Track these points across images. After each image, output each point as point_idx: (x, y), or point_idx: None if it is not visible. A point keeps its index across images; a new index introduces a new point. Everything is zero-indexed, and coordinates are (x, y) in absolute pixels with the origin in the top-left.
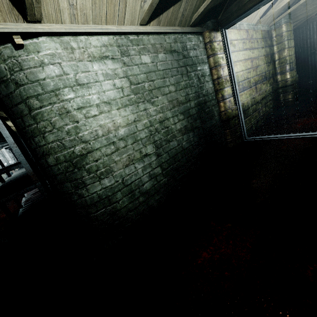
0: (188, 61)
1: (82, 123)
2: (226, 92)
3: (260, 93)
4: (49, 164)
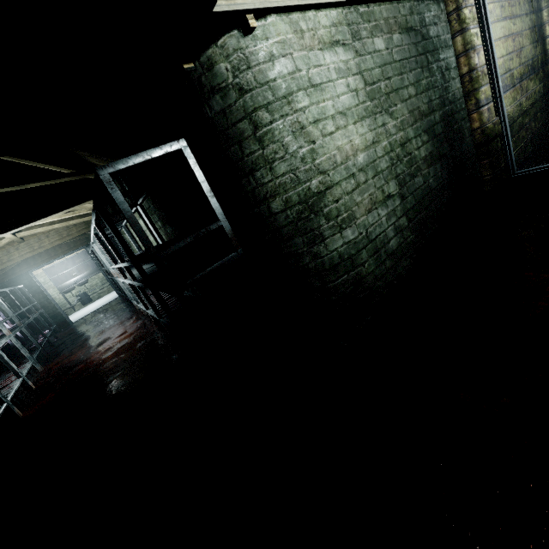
0: (428, 44)
1: (320, 144)
2: (483, 95)
3: (528, 97)
4: (272, 211)
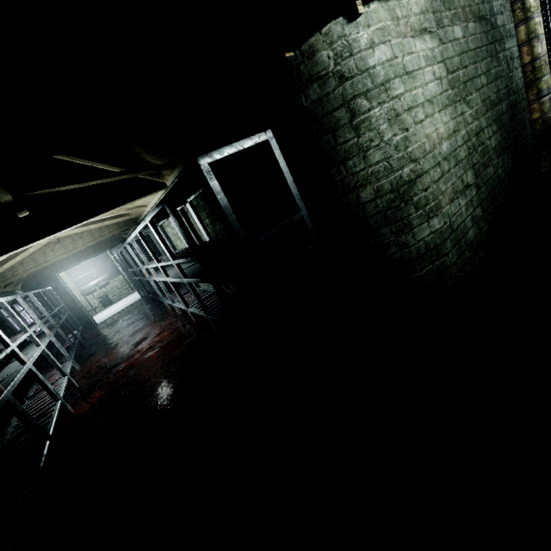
0: (496, 33)
1: (412, 132)
2: (545, 84)
3: None
4: (361, 200)
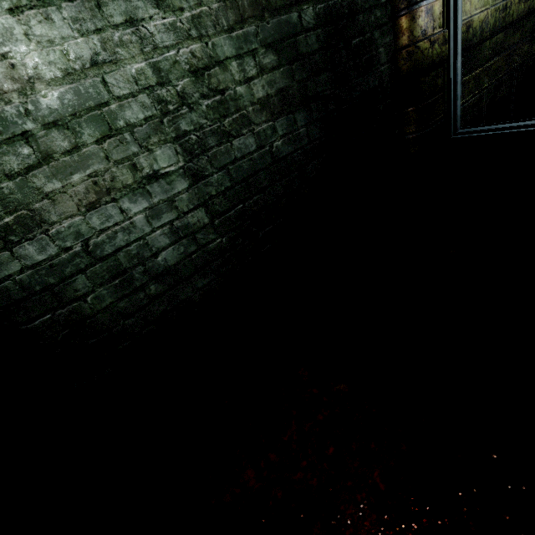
0: None
1: None
2: None
3: None
4: None
